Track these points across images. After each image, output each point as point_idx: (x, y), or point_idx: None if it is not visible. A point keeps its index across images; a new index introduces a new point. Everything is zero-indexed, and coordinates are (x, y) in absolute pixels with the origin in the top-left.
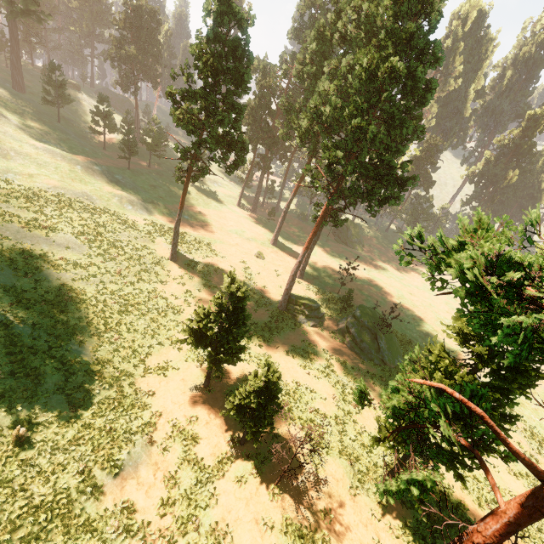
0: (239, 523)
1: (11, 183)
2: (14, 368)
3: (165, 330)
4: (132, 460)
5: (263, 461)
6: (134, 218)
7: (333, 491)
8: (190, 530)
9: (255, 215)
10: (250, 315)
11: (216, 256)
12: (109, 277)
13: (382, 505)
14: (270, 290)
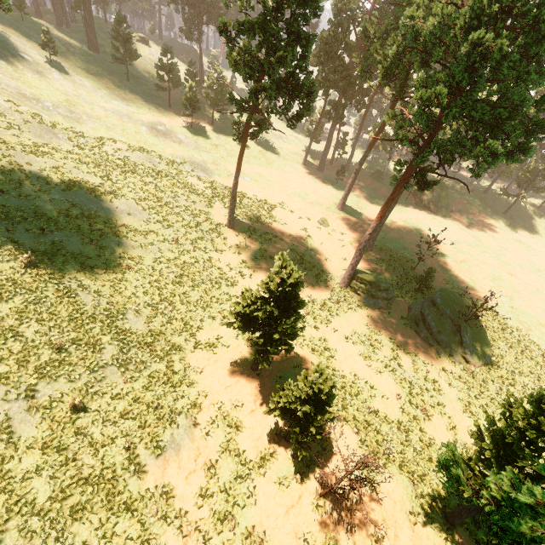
0: (277, 532)
1: (83, 148)
2: (75, 336)
3: (217, 303)
4: (175, 442)
5: (308, 464)
6: (194, 181)
7: (388, 514)
8: (226, 529)
9: (322, 175)
10: (304, 303)
11: (275, 222)
12: (166, 245)
13: (450, 542)
14: (332, 263)
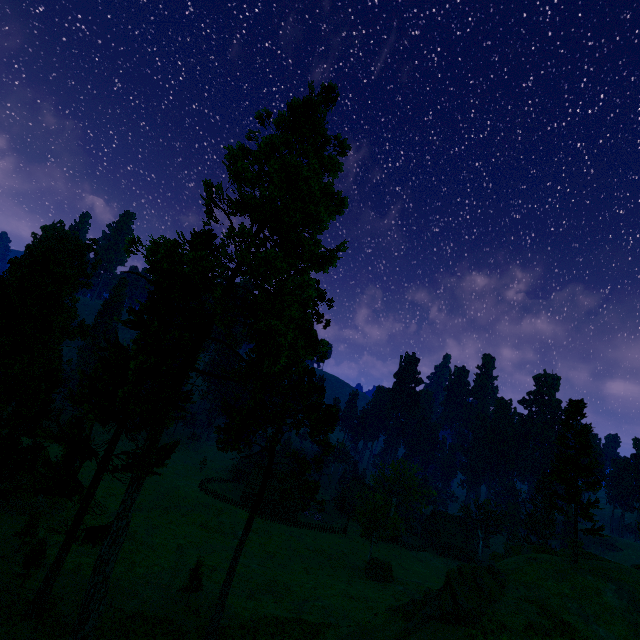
0: None
1: None
2: None
3: None
4: None
5: None
6: None
7: None
8: None
9: None
10: None
11: None
12: None
13: None
14: None
